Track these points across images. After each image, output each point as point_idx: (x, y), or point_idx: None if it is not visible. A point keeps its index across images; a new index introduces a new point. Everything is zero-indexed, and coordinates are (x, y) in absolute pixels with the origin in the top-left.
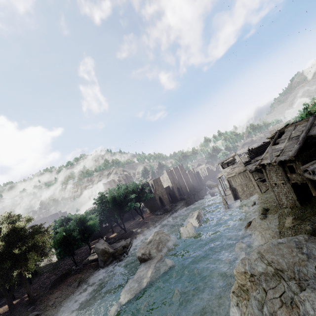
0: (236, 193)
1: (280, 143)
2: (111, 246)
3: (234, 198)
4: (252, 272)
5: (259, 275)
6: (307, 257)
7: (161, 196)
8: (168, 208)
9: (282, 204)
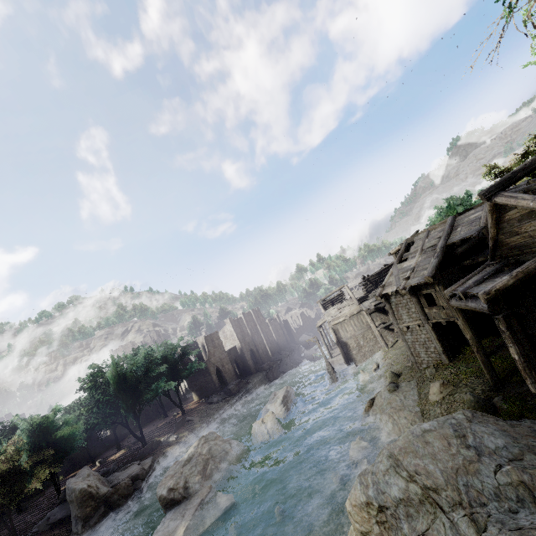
0: (348, 352)
1: (409, 259)
2: (108, 479)
3: (345, 360)
4: (380, 501)
5: (395, 507)
6: (477, 455)
7: (220, 367)
8: (232, 388)
9: (421, 361)
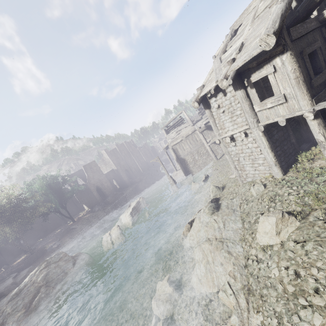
0: (186, 166)
1: (235, 42)
2: None
3: (184, 172)
4: None
5: None
6: None
7: (100, 185)
8: (109, 199)
9: (246, 175)
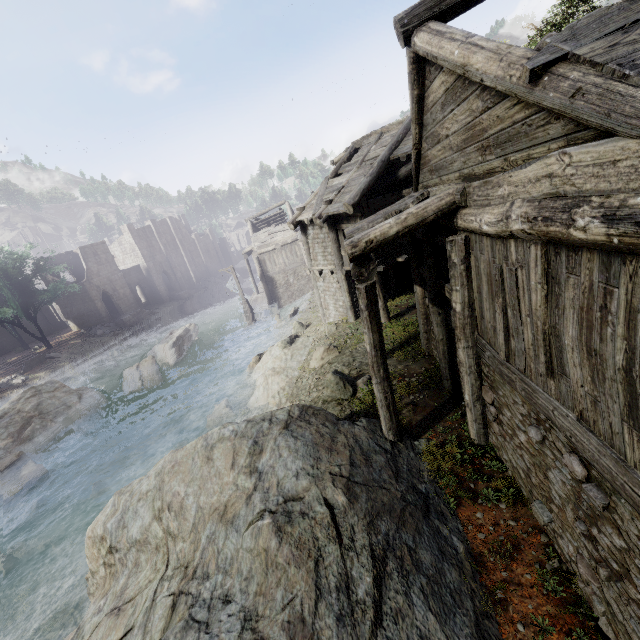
0: (274, 289)
1: (345, 173)
2: None
3: (268, 299)
4: (114, 539)
5: (127, 550)
6: (254, 487)
7: (110, 291)
8: (127, 319)
9: (329, 315)
